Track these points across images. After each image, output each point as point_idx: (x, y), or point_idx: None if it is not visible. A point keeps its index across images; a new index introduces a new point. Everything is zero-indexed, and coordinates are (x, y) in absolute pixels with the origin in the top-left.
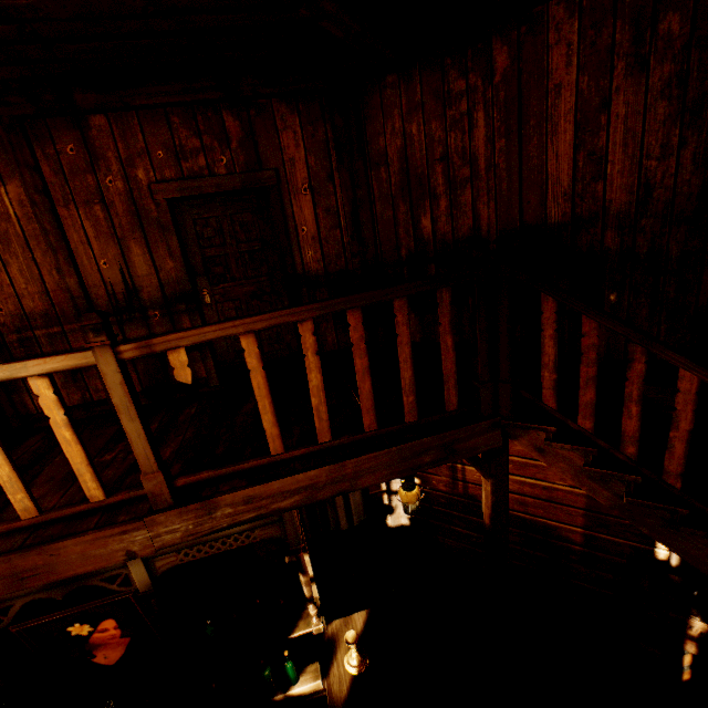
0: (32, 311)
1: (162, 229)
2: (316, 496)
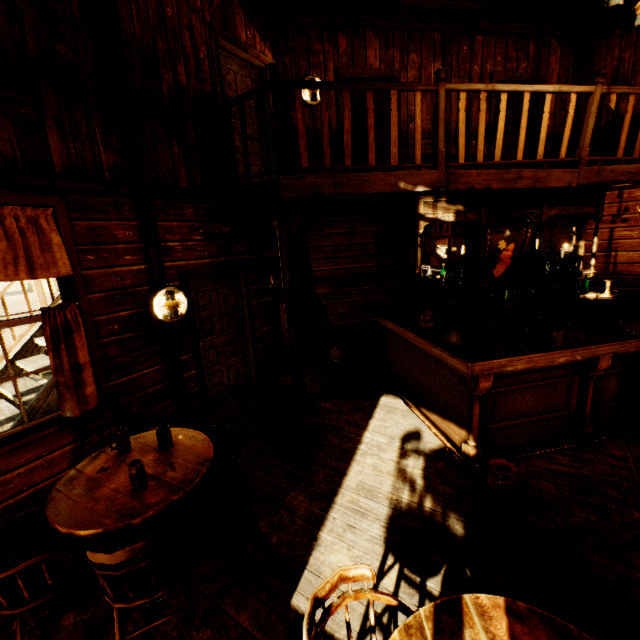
0: (423, 130)
1: (488, 97)
2: (633, 178)
